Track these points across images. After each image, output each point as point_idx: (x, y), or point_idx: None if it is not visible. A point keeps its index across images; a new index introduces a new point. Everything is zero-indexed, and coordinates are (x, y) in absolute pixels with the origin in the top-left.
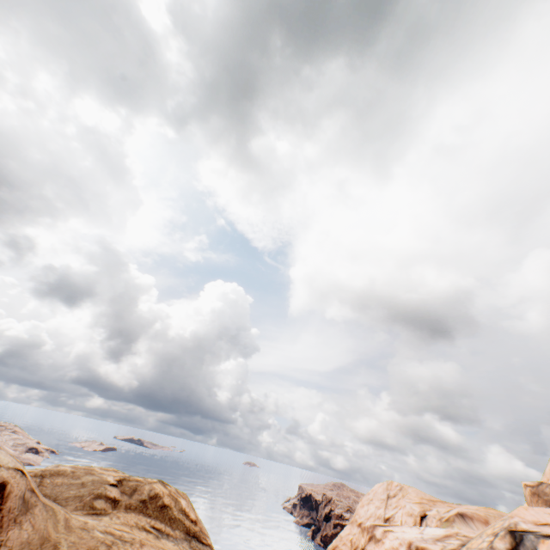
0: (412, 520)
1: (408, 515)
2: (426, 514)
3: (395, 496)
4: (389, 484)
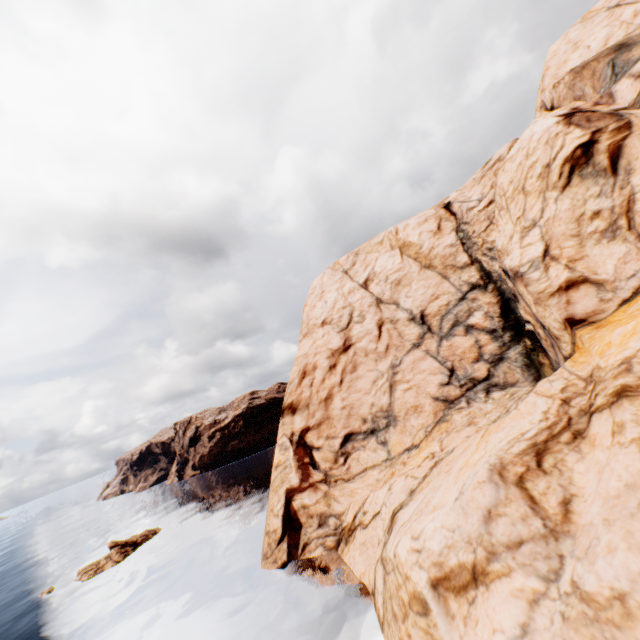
0: (433, 221)
1: (421, 224)
2: (448, 202)
3: (356, 263)
4: (335, 266)
